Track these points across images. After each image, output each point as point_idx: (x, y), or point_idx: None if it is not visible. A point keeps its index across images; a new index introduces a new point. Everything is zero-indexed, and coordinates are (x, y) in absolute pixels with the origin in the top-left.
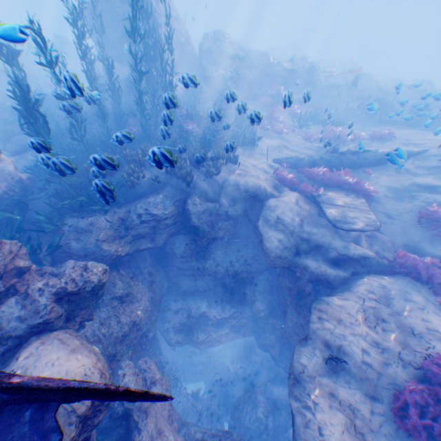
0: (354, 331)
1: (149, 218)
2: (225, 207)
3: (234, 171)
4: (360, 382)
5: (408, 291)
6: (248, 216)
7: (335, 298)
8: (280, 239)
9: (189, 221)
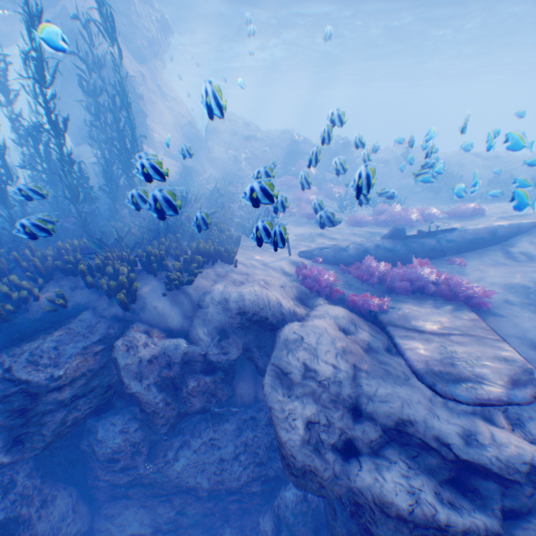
0: None
1: (6, 391)
2: (203, 344)
3: (225, 275)
4: None
5: None
6: (253, 359)
7: None
8: (312, 419)
9: (121, 383)
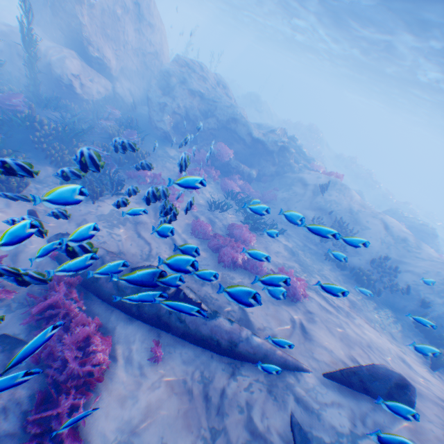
0: None
1: None
2: None
3: None
4: None
5: None
6: None
7: None
8: None
9: None
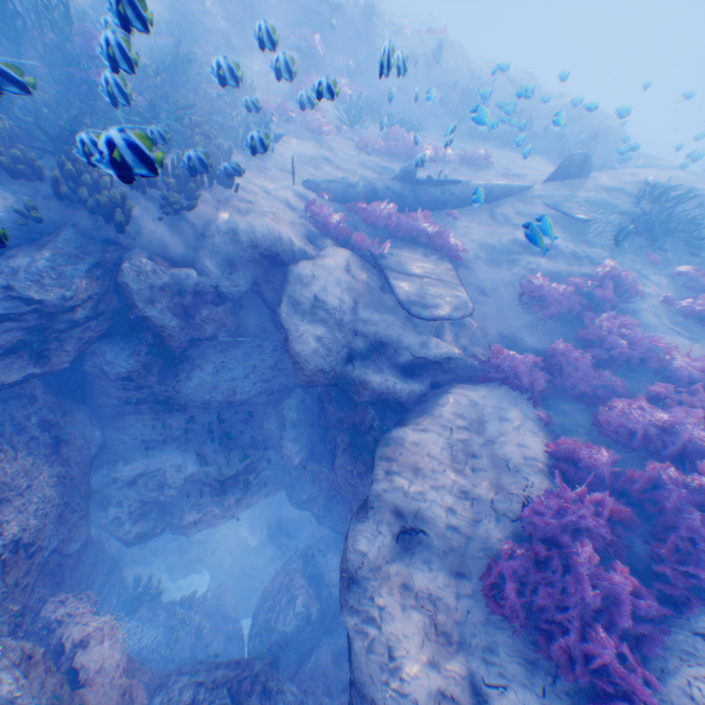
0: (437, 481)
1: (19, 309)
2: (214, 277)
3: (228, 203)
4: (443, 557)
5: (505, 406)
6: (262, 294)
7: (410, 430)
8: (321, 338)
9: (134, 310)
